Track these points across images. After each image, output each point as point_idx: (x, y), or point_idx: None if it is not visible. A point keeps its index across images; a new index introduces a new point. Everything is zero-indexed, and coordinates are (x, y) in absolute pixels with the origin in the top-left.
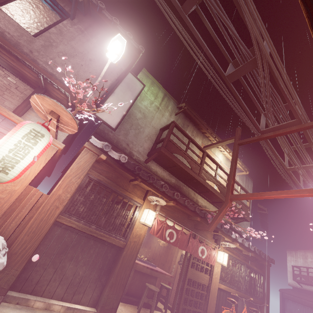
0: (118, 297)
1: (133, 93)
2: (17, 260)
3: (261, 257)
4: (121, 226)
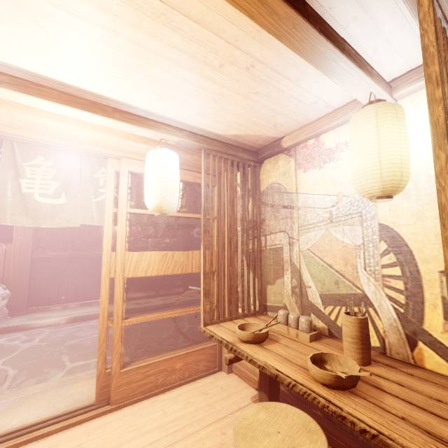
0: None
1: None
2: (20, 290)
3: None
4: (98, 242)
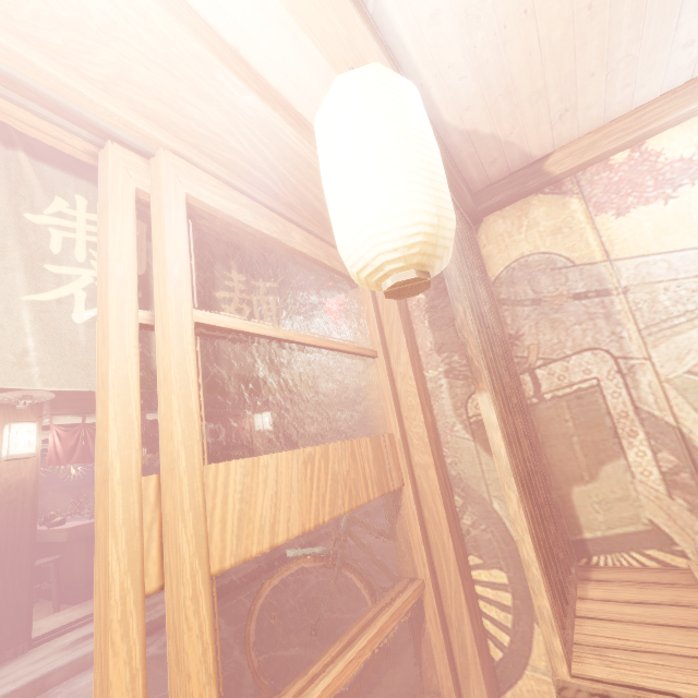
0: (20, 609)
1: None
2: None
3: (339, 386)
4: None
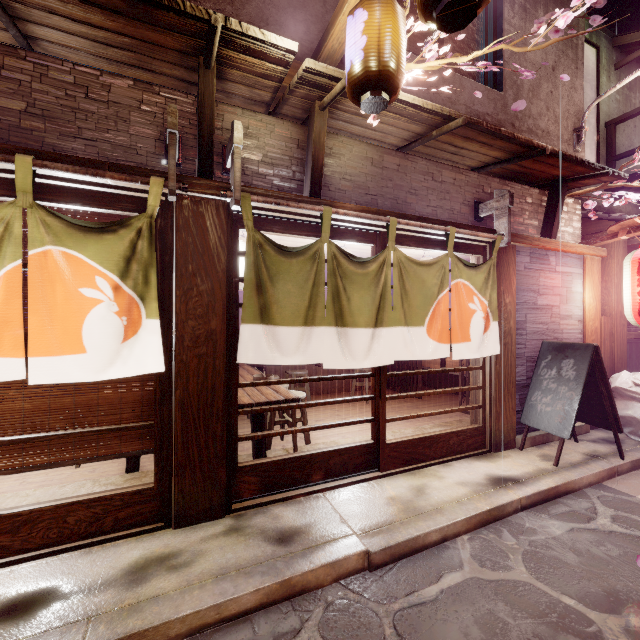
0: None
1: (591, 83)
2: None
3: None
4: None
